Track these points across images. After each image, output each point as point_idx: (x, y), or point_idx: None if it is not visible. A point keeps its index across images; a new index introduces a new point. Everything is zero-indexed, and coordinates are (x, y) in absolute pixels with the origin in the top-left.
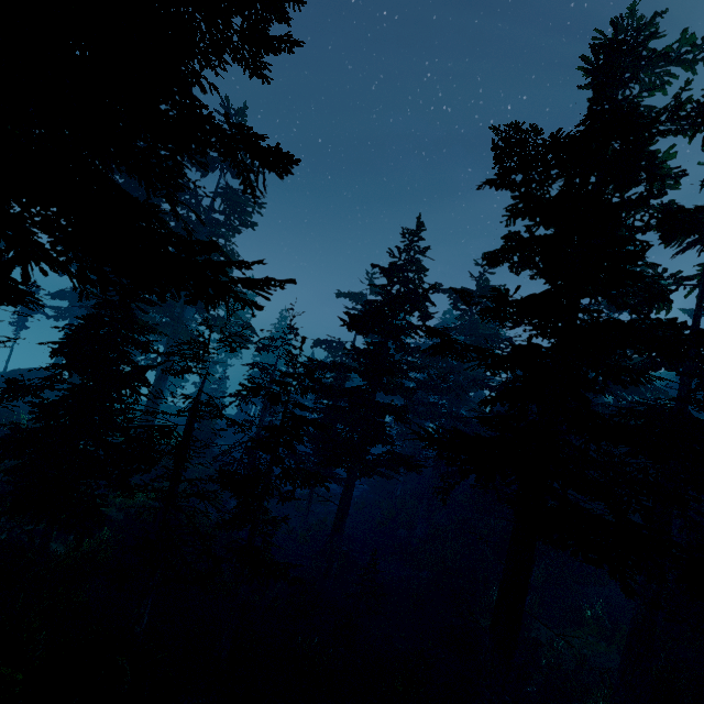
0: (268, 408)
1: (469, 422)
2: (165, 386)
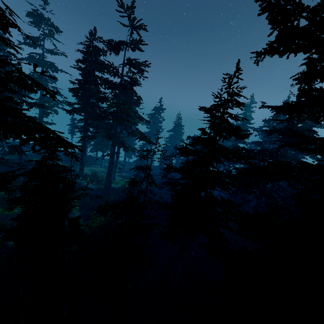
0: (165, 172)
1: (275, 200)
2: (113, 166)
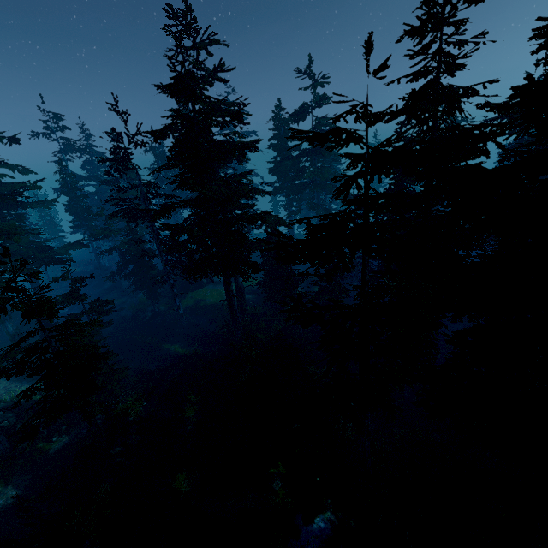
0: None
1: None
2: None
